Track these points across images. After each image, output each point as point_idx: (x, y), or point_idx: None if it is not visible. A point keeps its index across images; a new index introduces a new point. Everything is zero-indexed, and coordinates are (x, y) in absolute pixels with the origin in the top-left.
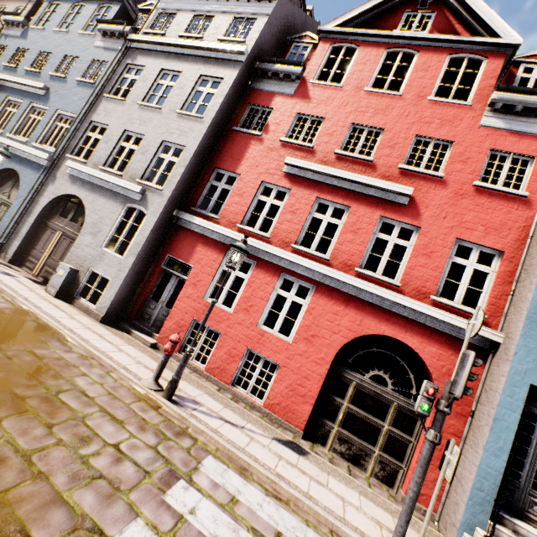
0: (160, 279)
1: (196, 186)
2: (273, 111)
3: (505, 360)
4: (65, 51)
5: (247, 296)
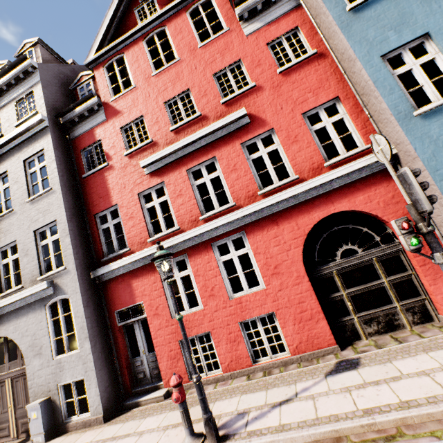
0: (126, 336)
1: (92, 241)
2: (102, 141)
3: (413, 160)
4: None
5: (203, 284)
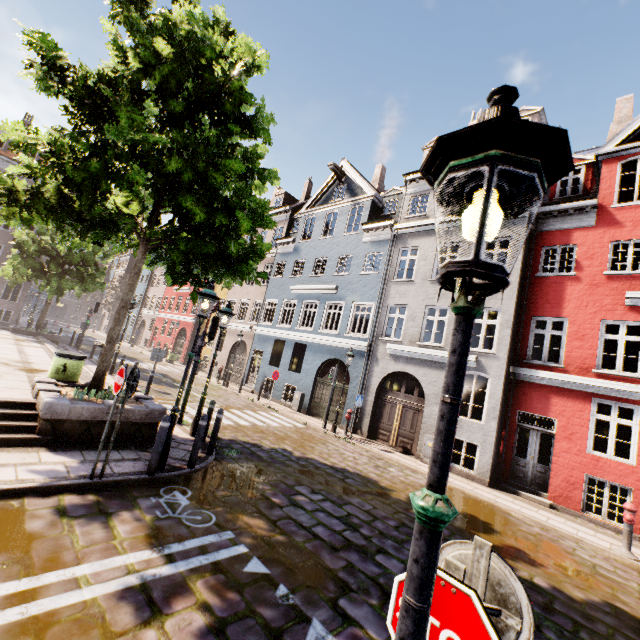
0: (517, 435)
1: (520, 339)
2: (577, 247)
3: None
4: (337, 253)
5: None
